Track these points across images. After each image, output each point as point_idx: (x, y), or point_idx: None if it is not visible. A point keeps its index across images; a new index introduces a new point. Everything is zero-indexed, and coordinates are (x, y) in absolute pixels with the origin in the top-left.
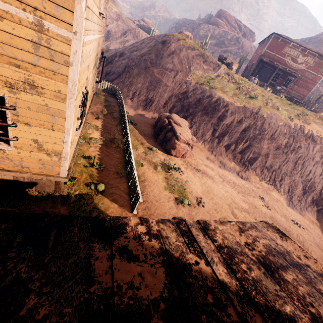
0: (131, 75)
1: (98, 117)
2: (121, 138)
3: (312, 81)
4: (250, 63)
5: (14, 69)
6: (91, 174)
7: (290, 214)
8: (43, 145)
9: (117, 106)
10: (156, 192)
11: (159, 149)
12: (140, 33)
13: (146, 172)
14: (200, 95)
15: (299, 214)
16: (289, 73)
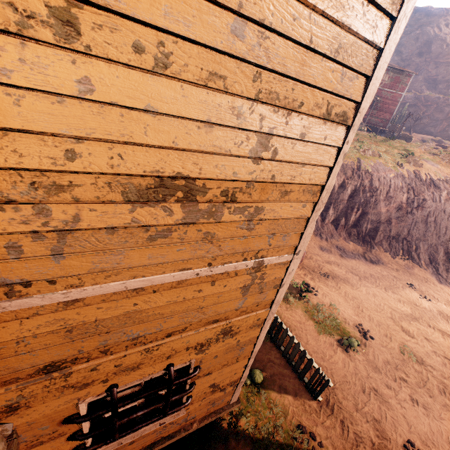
0: None
1: None
2: None
3: (392, 100)
4: None
5: (211, 327)
6: None
7: None
8: (219, 384)
9: None
10: (312, 343)
11: None
12: None
13: (280, 313)
14: None
15: None
16: None
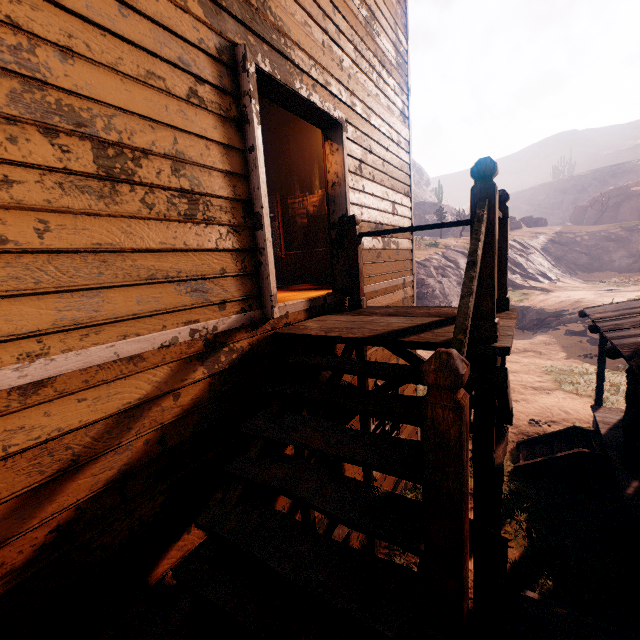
0: None
1: None
2: None
3: None
4: None
5: None
6: None
7: None
8: None
9: None
10: None
11: None
12: None
13: None
14: None
15: None
16: None
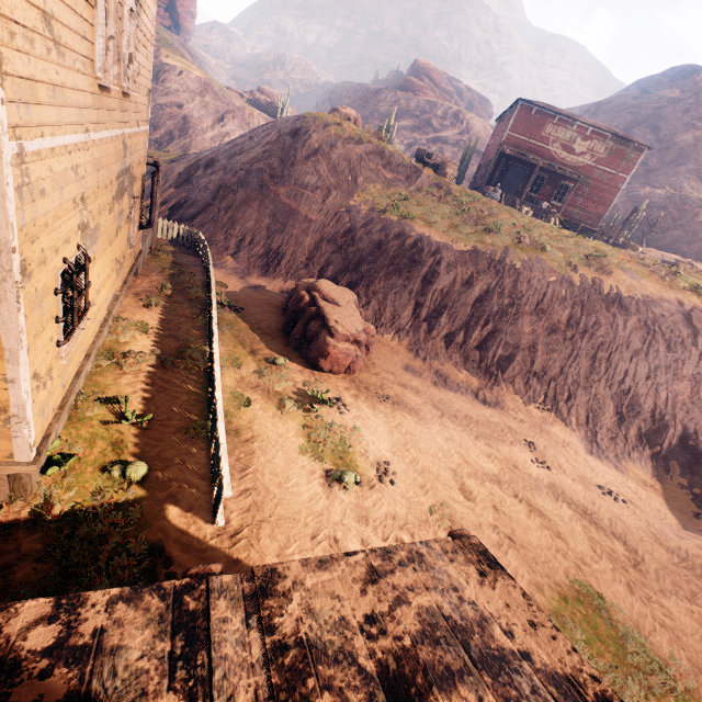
0: (231, 204)
1: (149, 304)
2: (201, 344)
3: (608, 186)
4: (484, 161)
5: None
6: (116, 440)
7: (595, 472)
8: None
9: (201, 273)
10: (279, 462)
11: (294, 360)
12: (255, 116)
13: (257, 418)
14: (379, 234)
15: (613, 469)
16: (562, 175)
